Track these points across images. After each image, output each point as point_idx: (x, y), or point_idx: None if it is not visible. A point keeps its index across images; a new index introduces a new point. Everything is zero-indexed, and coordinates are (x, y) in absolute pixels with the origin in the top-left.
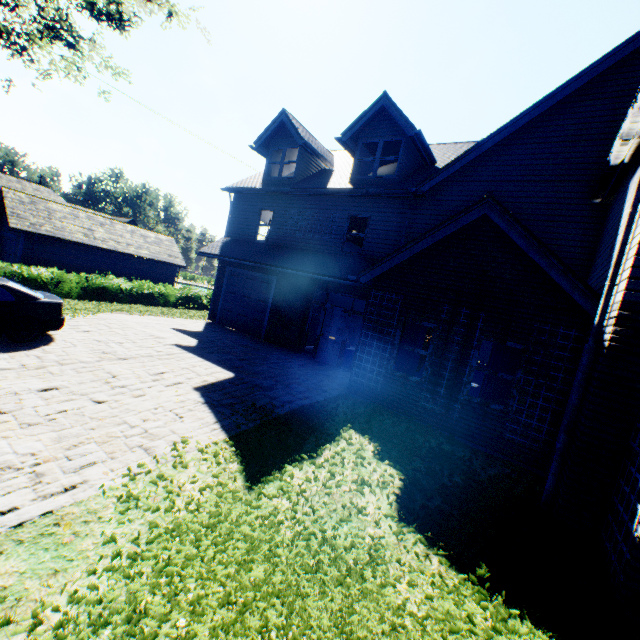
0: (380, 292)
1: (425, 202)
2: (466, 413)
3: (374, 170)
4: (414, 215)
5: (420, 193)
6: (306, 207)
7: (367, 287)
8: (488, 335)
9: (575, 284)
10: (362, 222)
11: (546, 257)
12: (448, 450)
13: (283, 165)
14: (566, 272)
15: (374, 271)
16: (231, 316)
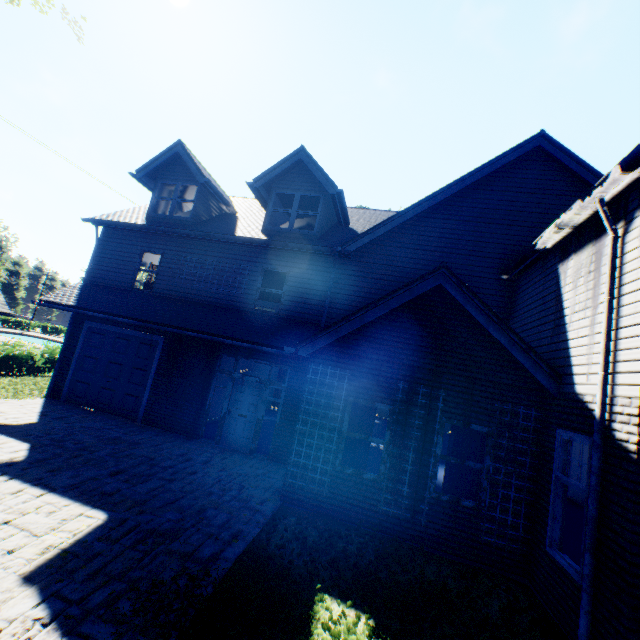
0: (321, 366)
1: (350, 262)
2: (435, 515)
3: (291, 223)
4: (339, 275)
5: (346, 253)
6: (208, 254)
7: (295, 356)
8: (450, 417)
9: (536, 363)
10: (268, 275)
11: (505, 334)
12: (436, 581)
13: (176, 202)
14: (528, 351)
15: (317, 341)
16: (88, 390)
